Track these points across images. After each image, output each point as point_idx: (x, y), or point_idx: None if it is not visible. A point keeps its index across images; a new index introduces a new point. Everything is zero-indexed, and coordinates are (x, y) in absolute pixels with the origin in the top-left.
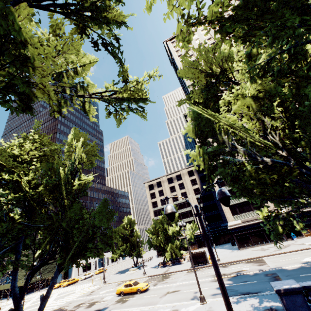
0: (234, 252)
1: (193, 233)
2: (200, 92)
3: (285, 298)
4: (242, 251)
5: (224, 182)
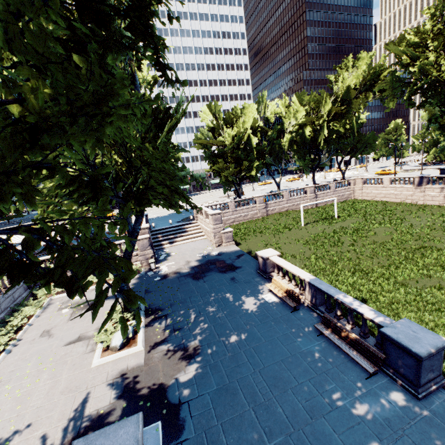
0: None
1: None
2: None
3: (441, 171)
4: None
5: None
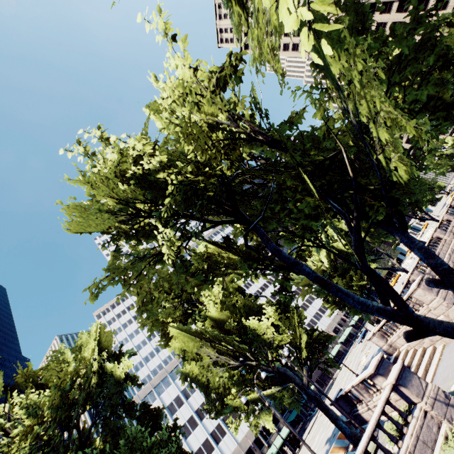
0: None
1: None
2: None
3: None
4: None
5: None
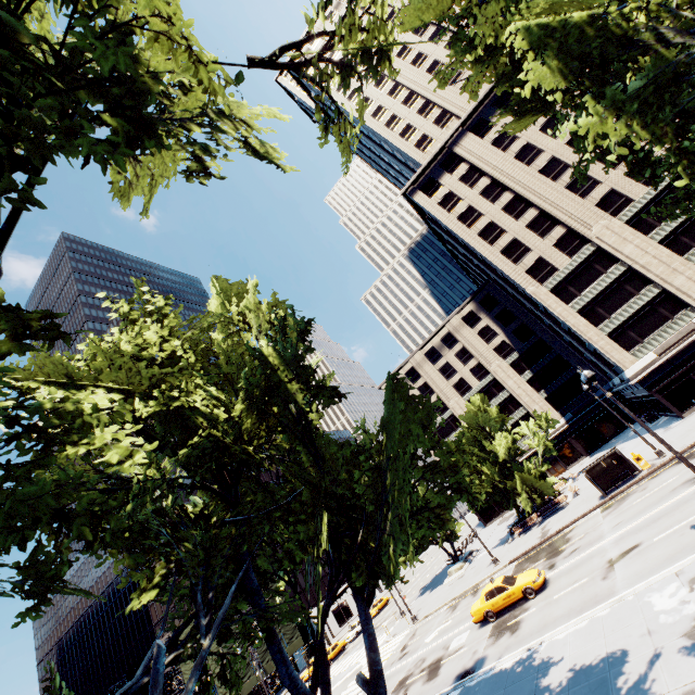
0: (675, 427)
1: (546, 437)
2: (499, 12)
3: None
4: (694, 416)
5: (569, 291)
